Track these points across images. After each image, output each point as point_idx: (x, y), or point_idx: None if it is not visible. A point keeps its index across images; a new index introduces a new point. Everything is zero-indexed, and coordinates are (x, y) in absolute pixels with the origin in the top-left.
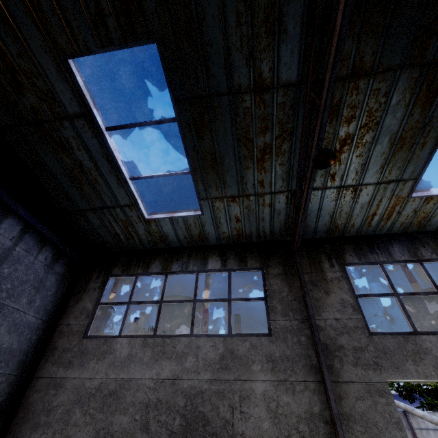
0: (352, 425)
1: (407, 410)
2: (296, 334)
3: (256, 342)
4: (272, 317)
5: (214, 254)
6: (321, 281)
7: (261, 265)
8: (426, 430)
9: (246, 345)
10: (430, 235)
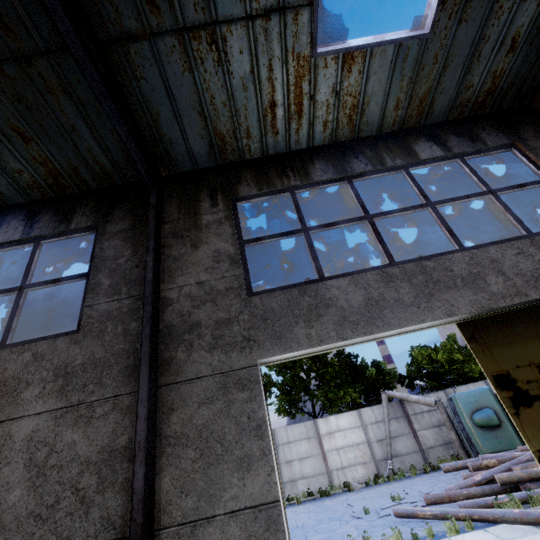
0: (180, 452)
1: (403, 398)
2: (124, 320)
3: (46, 349)
4: (88, 301)
5: (15, 218)
6: (190, 230)
7: (94, 223)
8: (420, 413)
9: (23, 358)
10: (369, 142)
